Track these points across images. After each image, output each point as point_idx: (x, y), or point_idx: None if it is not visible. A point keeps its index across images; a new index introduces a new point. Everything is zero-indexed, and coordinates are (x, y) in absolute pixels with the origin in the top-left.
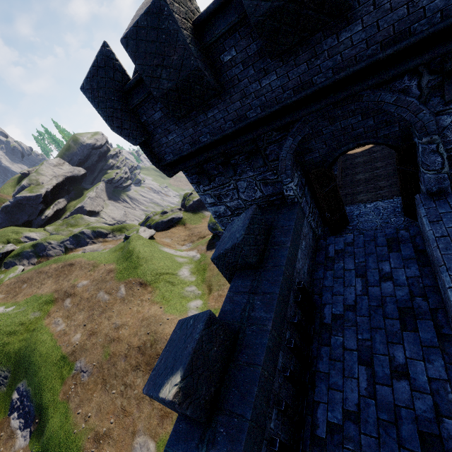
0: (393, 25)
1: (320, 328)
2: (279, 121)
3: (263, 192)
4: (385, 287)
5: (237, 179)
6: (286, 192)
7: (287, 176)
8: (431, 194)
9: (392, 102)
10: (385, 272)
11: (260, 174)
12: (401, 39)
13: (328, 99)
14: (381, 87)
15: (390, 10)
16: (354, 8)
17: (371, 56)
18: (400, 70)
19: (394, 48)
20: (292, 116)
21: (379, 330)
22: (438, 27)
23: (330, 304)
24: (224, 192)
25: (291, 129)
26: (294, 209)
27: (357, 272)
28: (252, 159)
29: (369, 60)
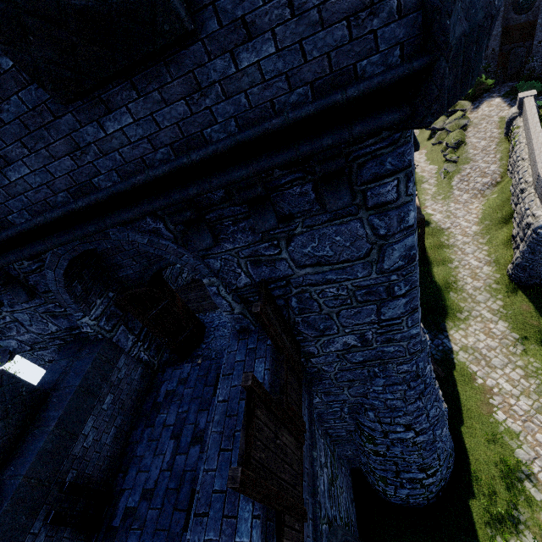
0: (68, 174)
1: (106, 535)
2: (3, 258)
3: (58, 325)
4: (192, 453)
5: (10, 310)
6: (82, 328)
7: (75, 310)
8: (238, 331)
9: (147, 243)
10: (201, 428)
11: (40, 305)
12: (90, 191)
13: (51, 240)
14: (127, 225)
15: (53, 157)
16: (3, 146)
17: (65, 204)
18: (117, 221)
19: (85, 201)
20: (17, 254)
21: (163, 533)
22: (120, 188)
23: (130, 489)
24: (2, 325)
25: (46, 259)
26: (94, 352)
27: (176, 429)
28: (11, 292)
29: (63, 208)
